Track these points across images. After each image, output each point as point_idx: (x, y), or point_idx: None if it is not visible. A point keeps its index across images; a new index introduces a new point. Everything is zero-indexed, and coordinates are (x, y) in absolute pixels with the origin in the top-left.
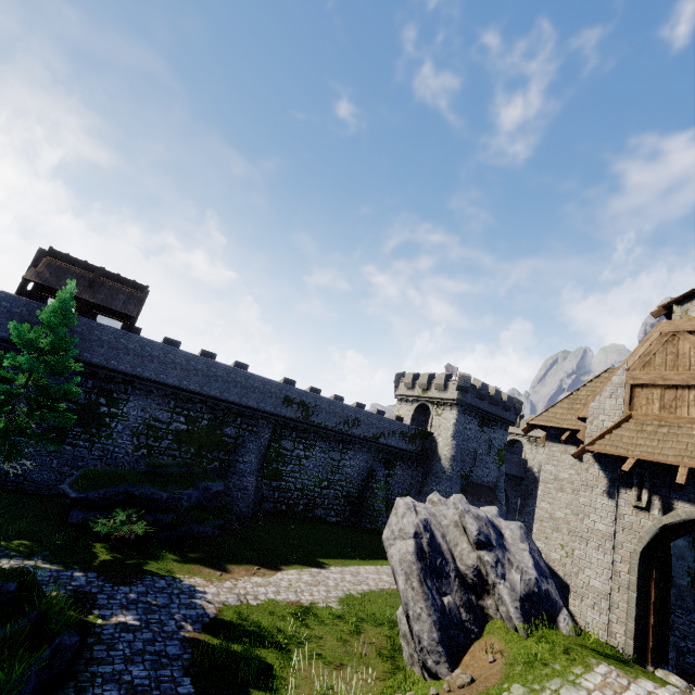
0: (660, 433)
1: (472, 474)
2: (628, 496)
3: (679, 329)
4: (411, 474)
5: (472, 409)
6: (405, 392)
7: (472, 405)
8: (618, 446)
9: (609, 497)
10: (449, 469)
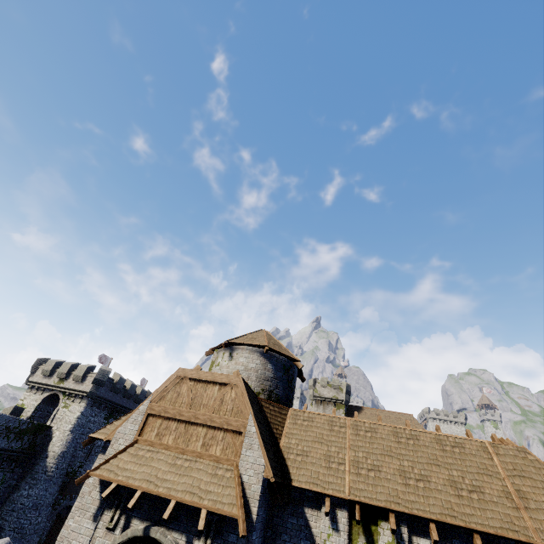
0: (145, 458)
1: (82, 469)
2: (107, 518)
3: (186, 375)
4: (2, 477)
5: (103, 402)
6: (40, 379)
7: (104, 398)
8: (113, 471)
9: (94, 520)
10: (52, 468)
